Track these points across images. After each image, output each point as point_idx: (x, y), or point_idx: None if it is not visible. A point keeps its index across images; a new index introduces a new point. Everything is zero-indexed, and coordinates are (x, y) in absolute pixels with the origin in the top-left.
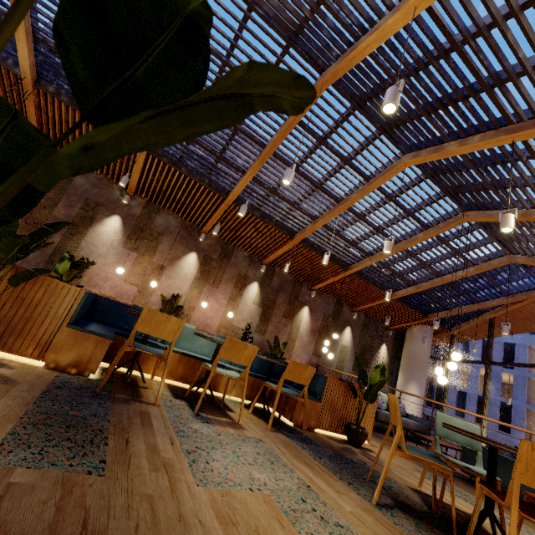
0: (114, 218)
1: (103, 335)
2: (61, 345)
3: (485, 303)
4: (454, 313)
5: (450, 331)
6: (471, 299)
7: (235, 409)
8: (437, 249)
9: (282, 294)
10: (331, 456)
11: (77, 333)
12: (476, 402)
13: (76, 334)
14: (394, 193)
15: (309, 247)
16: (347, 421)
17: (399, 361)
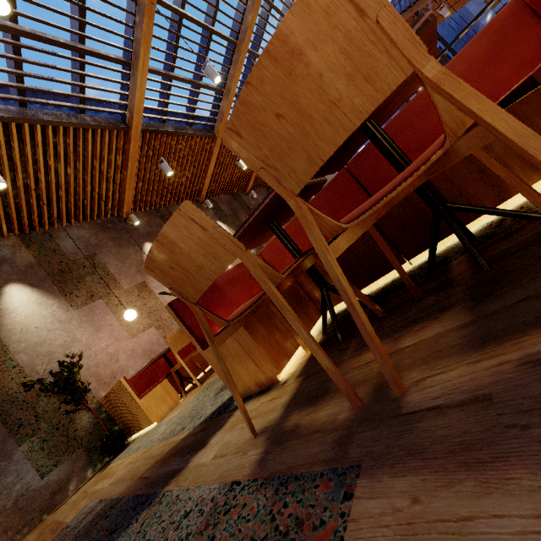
0: (9, 293)
1: None
2: None
3: None
4: None
5: None
6: None
7: None
8: None
9: (240, 214)
10: None
11: None
12: None
13: None
14: None
15: None
16: None
17: None
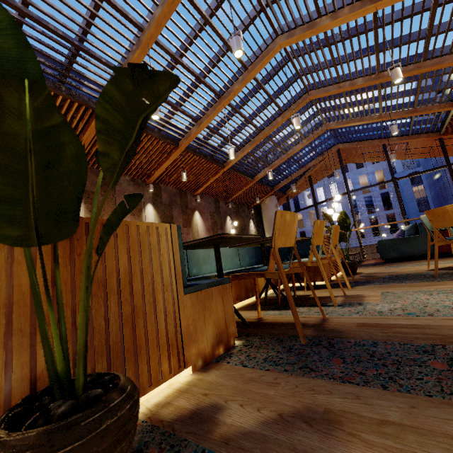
0: None
1: (220, 281)
2: (193, 326)
3: (307, 166)
4: (290, 180)
5: (285, 194)
6: (300, 166)
7: (299, 294)
8: (287, 130)
9: (175, 208)
10: (393, 280)
11: (199, 297)
12: None
13: (199, 298)
14: (265, 80)
15: (193, 152)
16: (335, 263)
17: (262, 228)
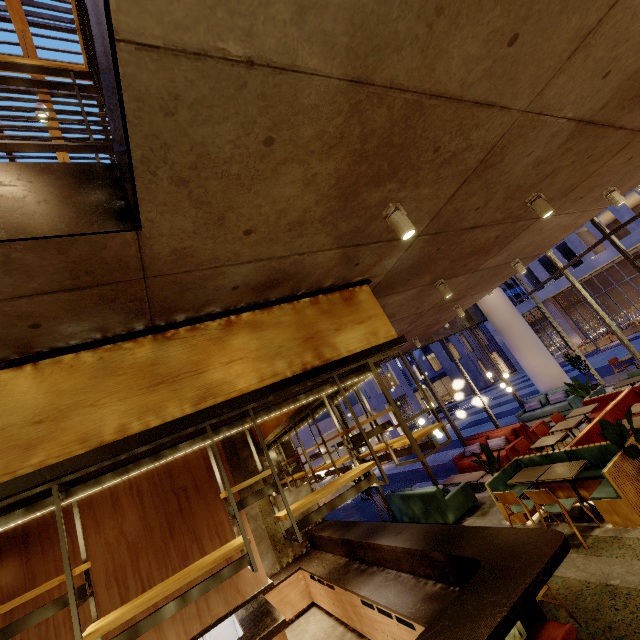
0: None
1: None
2: None
3: None
4: None
5: None
6: None
7: None
8: None
9: None
10: None
11: None
12: (541, 266)
13: None
14: None
15: None
16: None
17: None
